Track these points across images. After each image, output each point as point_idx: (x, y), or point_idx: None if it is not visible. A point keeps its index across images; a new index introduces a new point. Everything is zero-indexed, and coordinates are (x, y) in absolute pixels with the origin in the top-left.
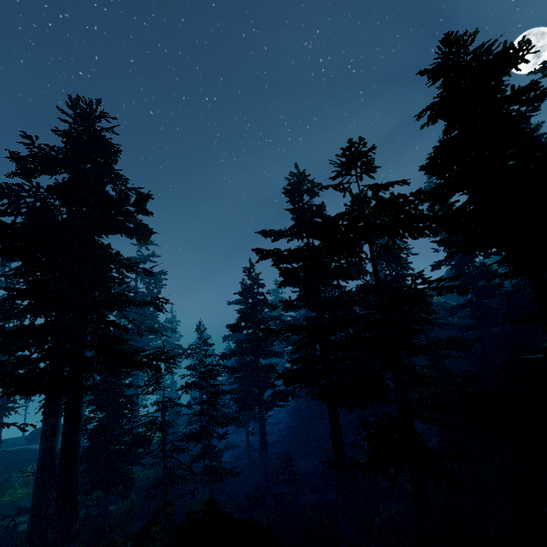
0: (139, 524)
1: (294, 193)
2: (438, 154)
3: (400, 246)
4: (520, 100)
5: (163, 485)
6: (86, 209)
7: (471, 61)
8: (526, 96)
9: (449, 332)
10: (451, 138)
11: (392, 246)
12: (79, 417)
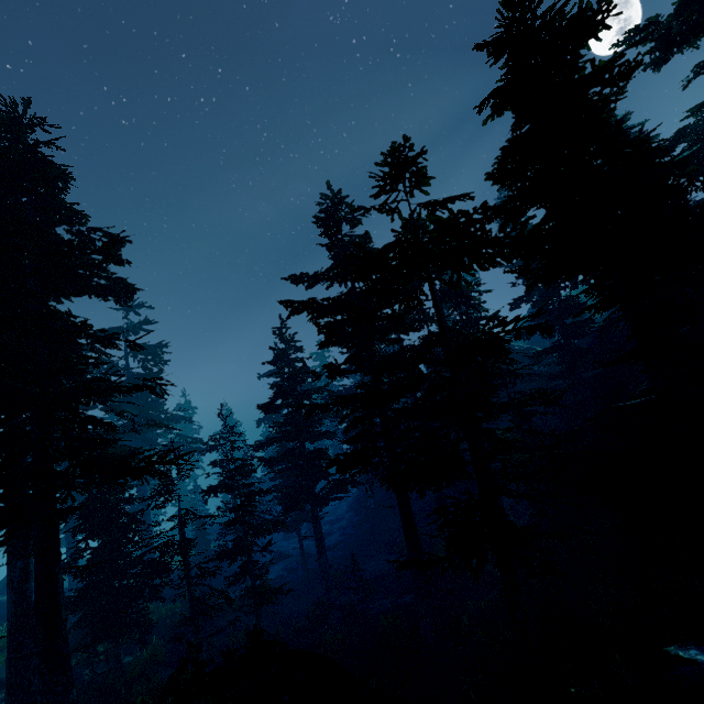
0: (168, 673)
1: (329, 222)
2: (506, 157)
3: (467, 281)
4: (602, 79)
5: (192, 621)
6: (29, 263)
7: (540, 29)
8: (610, 73)
9: (535, 384)
10: (522, 134)
11: (458, 282)
12: (56, 553)
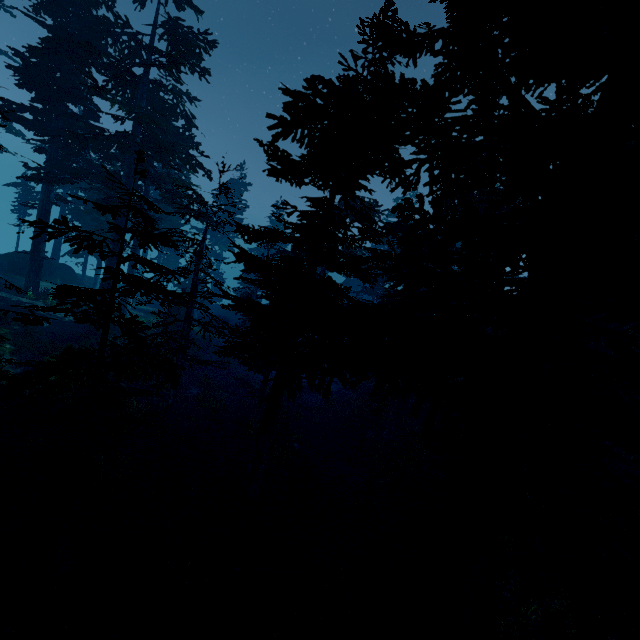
0: None
1: None
2: None
3: None
4: None
5: None
6: None
7: None
8: None
9: None
10: None
11: None
12: None
